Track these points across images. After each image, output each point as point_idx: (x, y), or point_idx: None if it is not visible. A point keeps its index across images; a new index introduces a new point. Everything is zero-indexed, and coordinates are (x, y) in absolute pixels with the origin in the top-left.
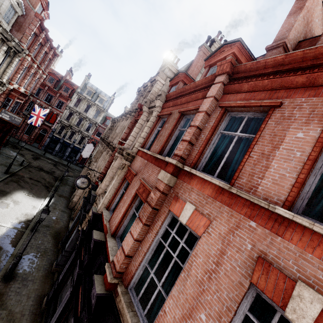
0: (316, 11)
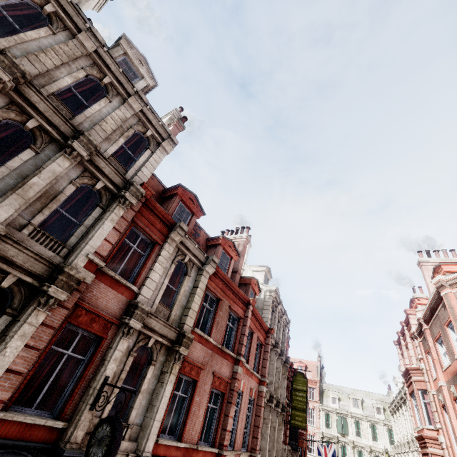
0: None
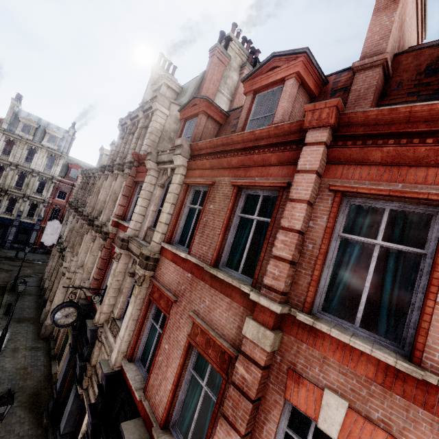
0: (408, 6)
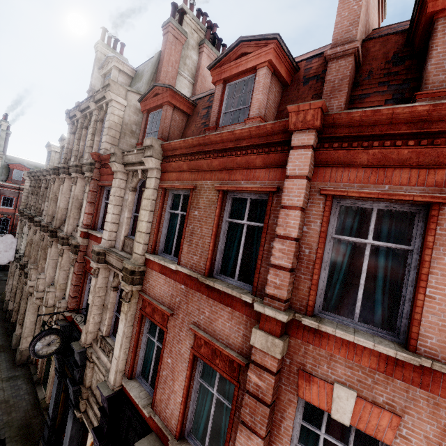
0: None
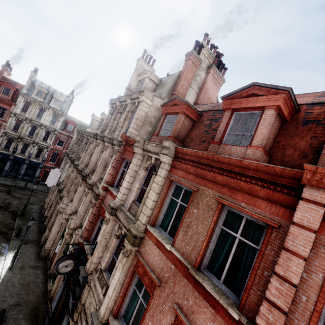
0: None
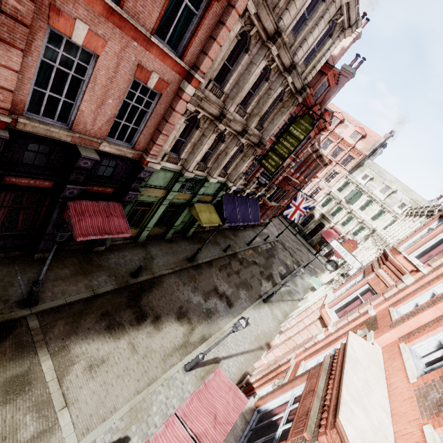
0: None
